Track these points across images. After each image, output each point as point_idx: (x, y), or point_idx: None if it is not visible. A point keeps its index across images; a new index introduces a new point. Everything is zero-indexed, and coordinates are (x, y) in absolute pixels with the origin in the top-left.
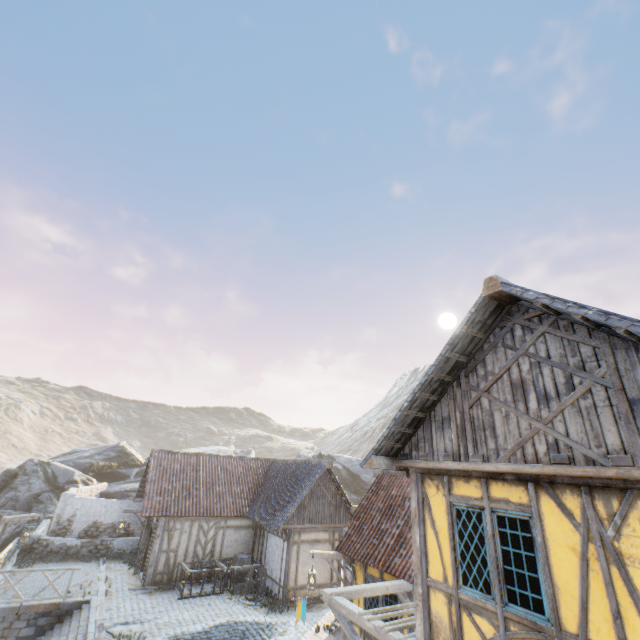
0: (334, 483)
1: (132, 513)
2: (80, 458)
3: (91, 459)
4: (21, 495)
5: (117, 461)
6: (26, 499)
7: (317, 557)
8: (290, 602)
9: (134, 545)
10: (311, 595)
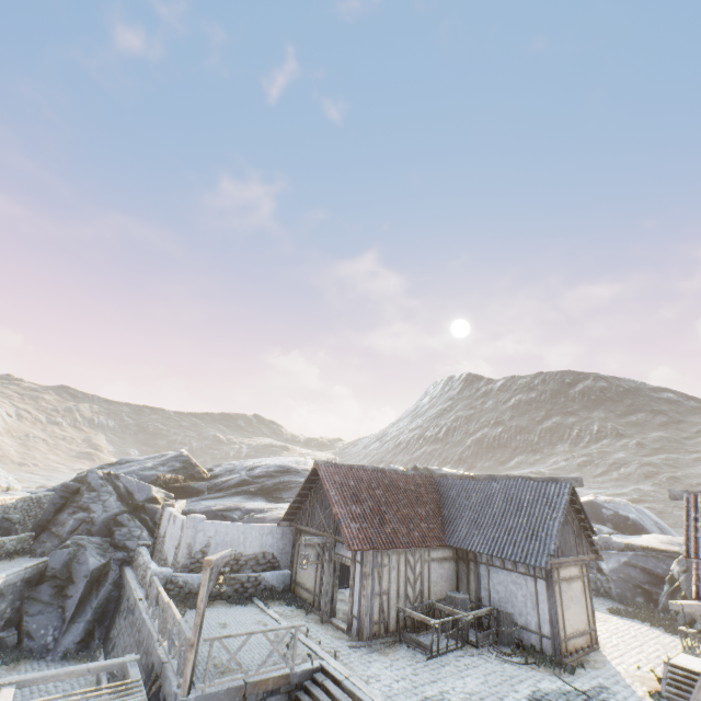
0: (575, 506)
1: (275, 541)
2: (143, 470)
3: (156, 471)
4: (96, 517)
5: (183, 473)
6: (103, 522)
7: (686, 610)
8: (565, 657)
9: (286, 581)
10: (577, 646)
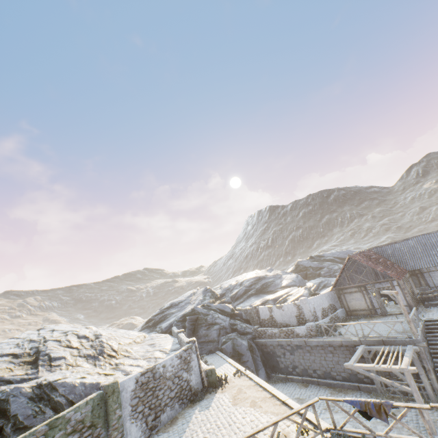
0: None
1: (330, 298)
2: (202, 301)
3: (207, 300)
4: (224, 325)
5: (213, 298)
6: (228, 326)
7: None
8: None
9: (344, 312)
10: None
